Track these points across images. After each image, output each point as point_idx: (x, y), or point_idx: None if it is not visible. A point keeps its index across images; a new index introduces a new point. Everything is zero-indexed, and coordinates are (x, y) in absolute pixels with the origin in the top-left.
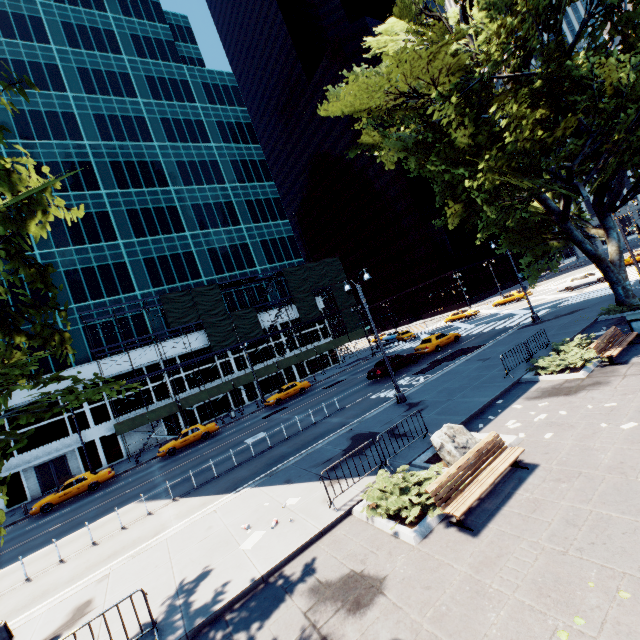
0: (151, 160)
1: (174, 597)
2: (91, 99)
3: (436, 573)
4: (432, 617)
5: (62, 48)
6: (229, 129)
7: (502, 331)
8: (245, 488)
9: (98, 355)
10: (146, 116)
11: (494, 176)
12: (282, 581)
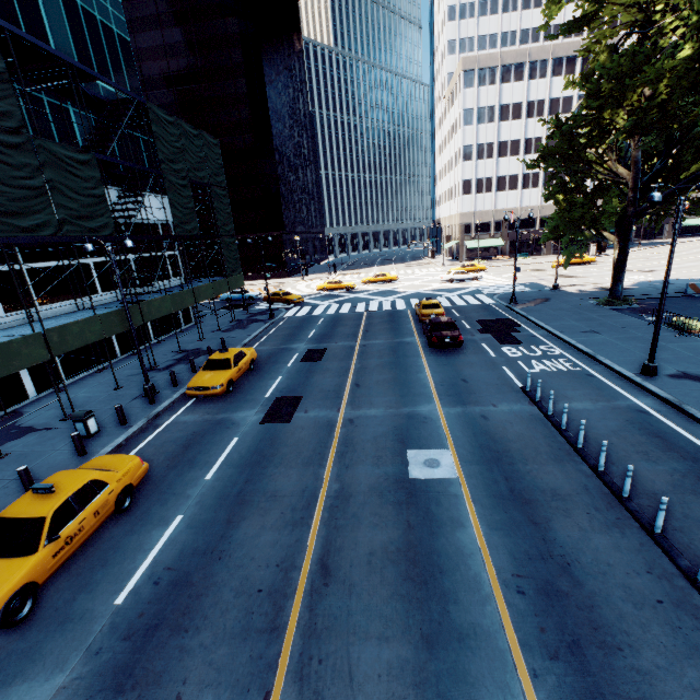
0: None
1: None
2: None
3: None
4: None
5: None
6: None
7: (486, 308)
8: None
9: None
10: None
11: None
12: None
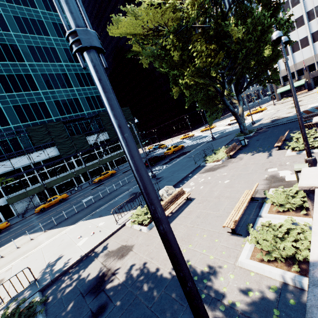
0: (10, 43)
1: (45, 269)
2: None
3: (152, 240)
4: (147, 254)
5: None
6: (61, 28)
7: (200, 144)
8: (80, 221)
9: None
10: (2, 13)
11: (189, 76)
12: (94, 254)
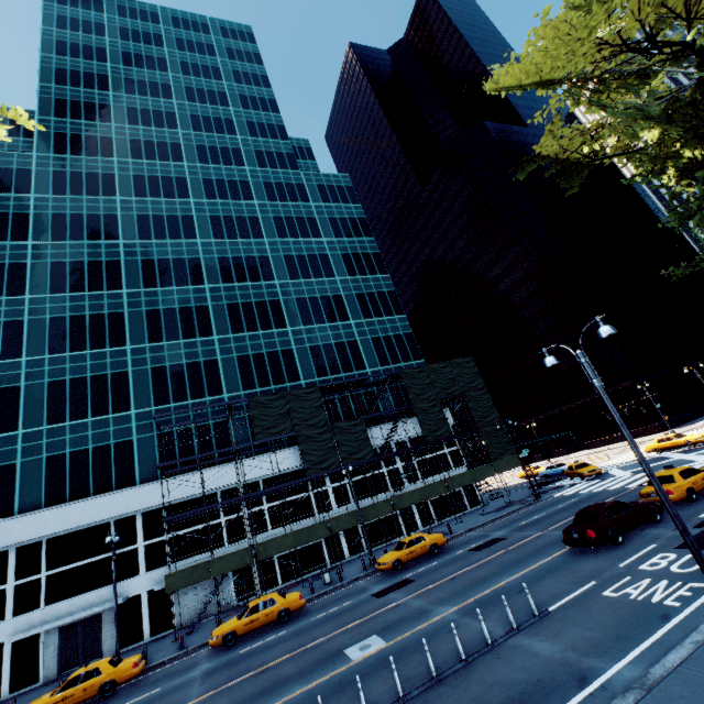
0: (259, 255)
1: None
2: (210, 203)
3: None
4: None
5: (193, 164)
6: (342, 224)
7: None
8: None
9: (167, 471)
10: (259, 216)
11: None
12: None
